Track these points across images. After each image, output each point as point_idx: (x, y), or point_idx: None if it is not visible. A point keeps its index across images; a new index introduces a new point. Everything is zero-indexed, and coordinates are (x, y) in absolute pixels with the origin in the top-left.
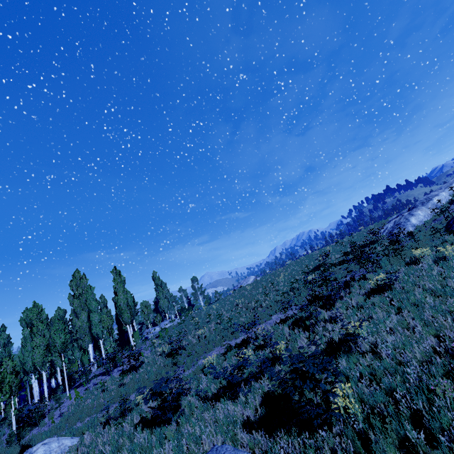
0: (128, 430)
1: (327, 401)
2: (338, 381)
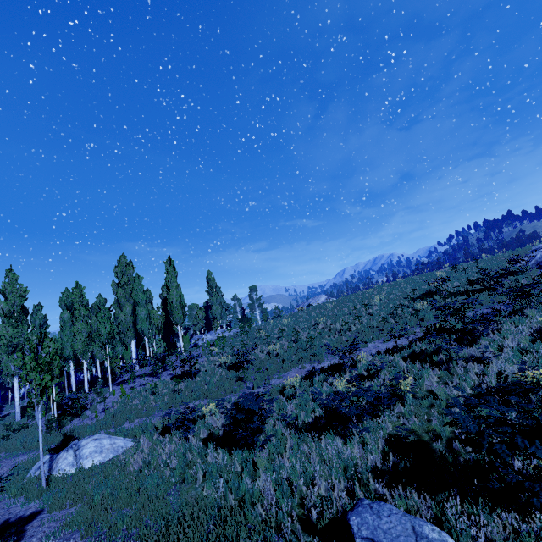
0: (199, 446)
1: None
2: None
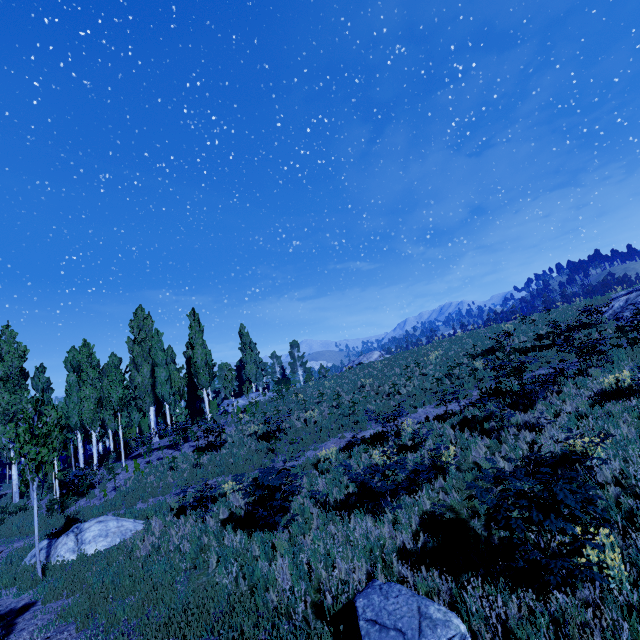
0: (216, 527)
1: (577, 551)
2: (605, 525)
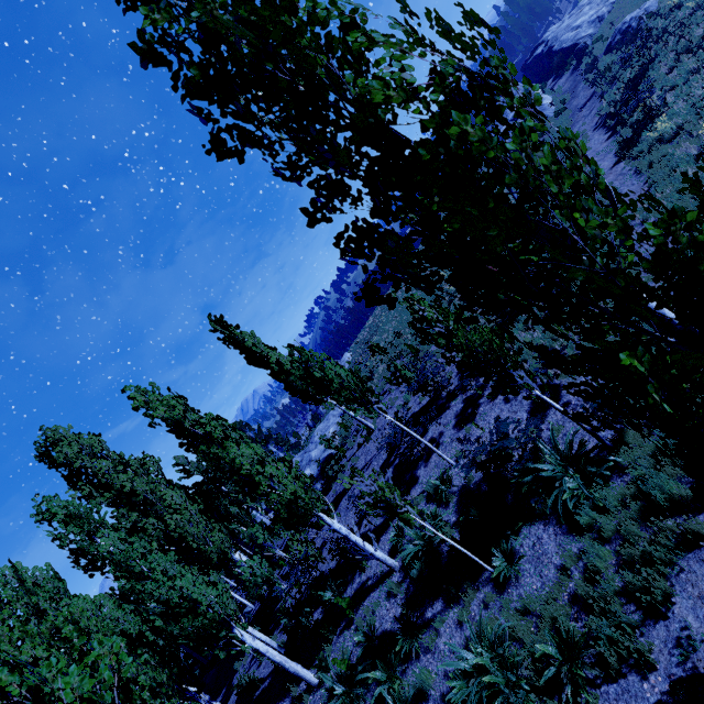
0: None
1: None
2: None
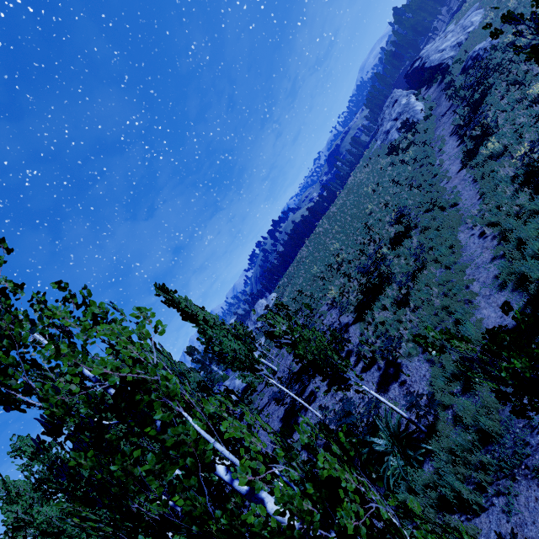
0: None
1: None
2: None
